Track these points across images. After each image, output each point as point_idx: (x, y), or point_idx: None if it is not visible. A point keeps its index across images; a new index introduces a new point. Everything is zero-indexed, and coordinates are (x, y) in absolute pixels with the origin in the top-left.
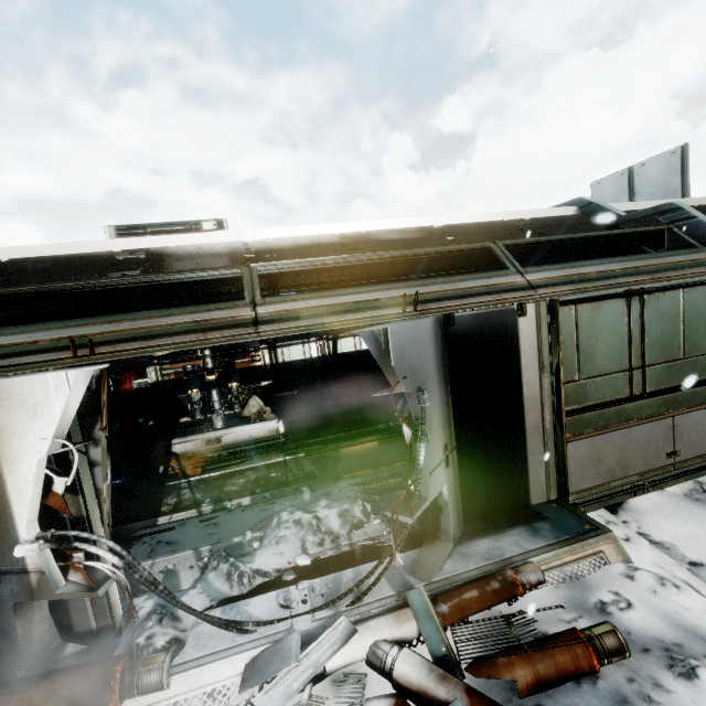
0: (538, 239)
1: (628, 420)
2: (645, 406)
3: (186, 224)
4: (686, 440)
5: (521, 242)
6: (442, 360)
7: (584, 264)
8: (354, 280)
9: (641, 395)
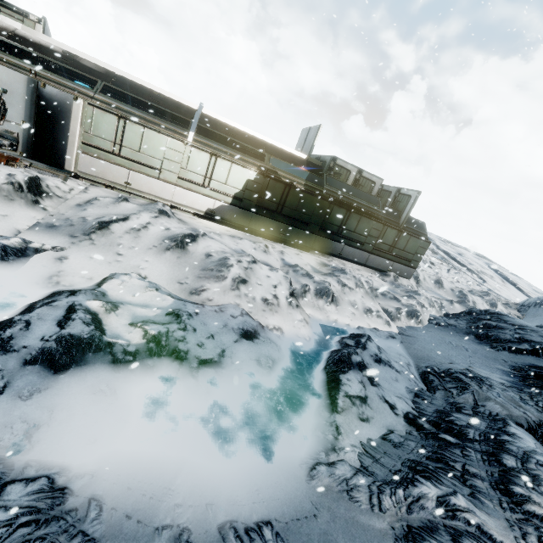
0: (123, 91)
1: (110, 160)
2: (119, 160)
3: (21, 10)
4: (135, 182)
5: (114, 87)
6: (32, 94)
7: (127, 105)
8: (107, 91)
9: (118, 155)
